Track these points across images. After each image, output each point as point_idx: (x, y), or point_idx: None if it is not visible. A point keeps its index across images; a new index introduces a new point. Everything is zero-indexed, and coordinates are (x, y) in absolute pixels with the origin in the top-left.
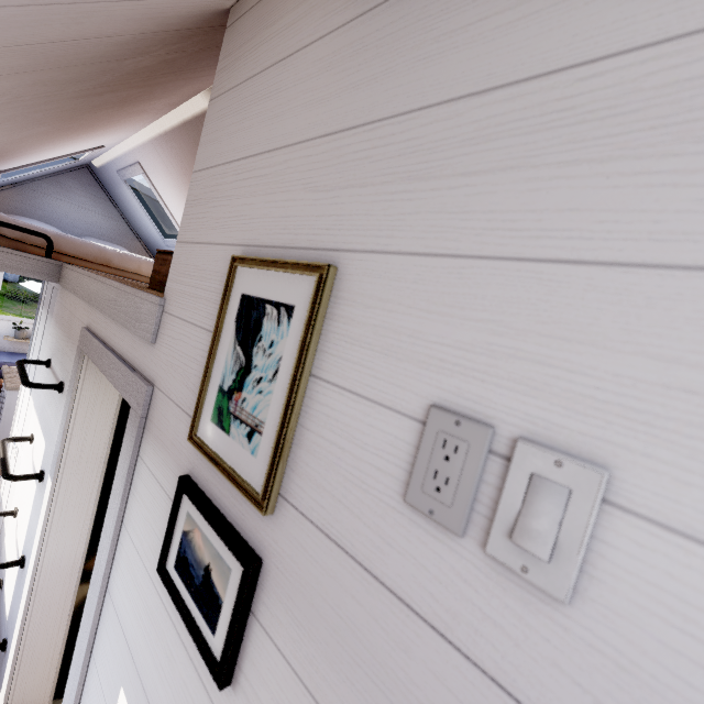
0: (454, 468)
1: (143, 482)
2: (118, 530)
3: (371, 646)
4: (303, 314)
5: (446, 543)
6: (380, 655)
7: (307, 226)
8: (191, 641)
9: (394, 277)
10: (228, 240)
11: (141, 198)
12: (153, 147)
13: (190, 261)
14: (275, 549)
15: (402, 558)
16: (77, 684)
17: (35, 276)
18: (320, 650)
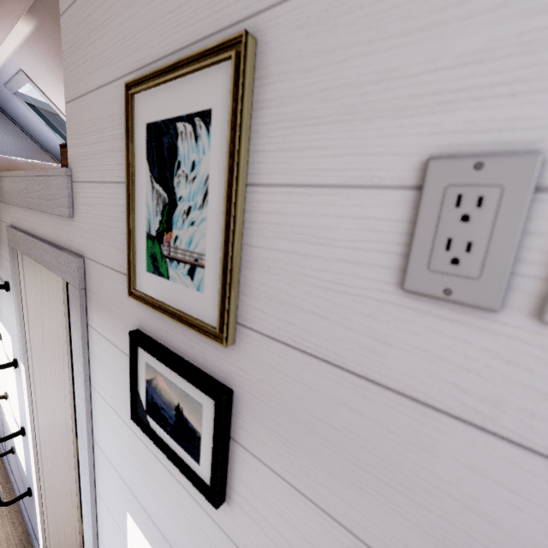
0: (480, 226)
1: (98, 347)
2: (88, 392)
3: (378, 451)
4: (223, 114)
5: (471, 325)
6: (391, 458)
7: (205, 5)
8: (178, 471)
9: (341, 11)
10: (116, 73)
11: (37, 113)
12: (30, 49)
13: (84, 117)
14: (244, 377)
15: (406, 354)
16: (90, 515)
17: None
18: (315, 462)
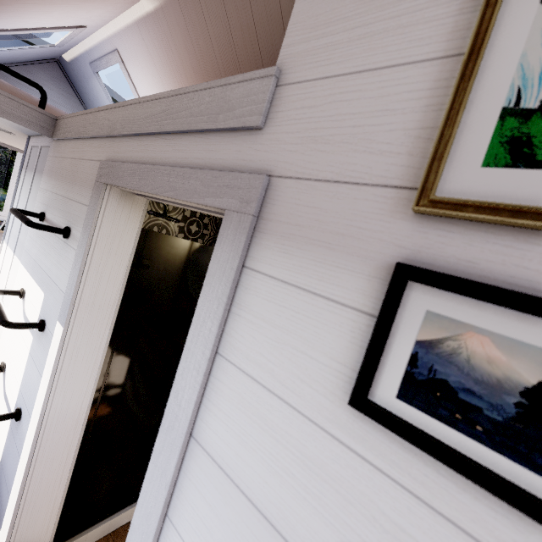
0: None
1: (262, 296)
2: (210, 363)
3: None
4: None
5: None
6: None
7: None
8: (473, 512)
9: None
10: None
11: None
12: (137, 30)
13: (342, 1)
14: None
15: None
16: None
17: (29, 126)
18: None
